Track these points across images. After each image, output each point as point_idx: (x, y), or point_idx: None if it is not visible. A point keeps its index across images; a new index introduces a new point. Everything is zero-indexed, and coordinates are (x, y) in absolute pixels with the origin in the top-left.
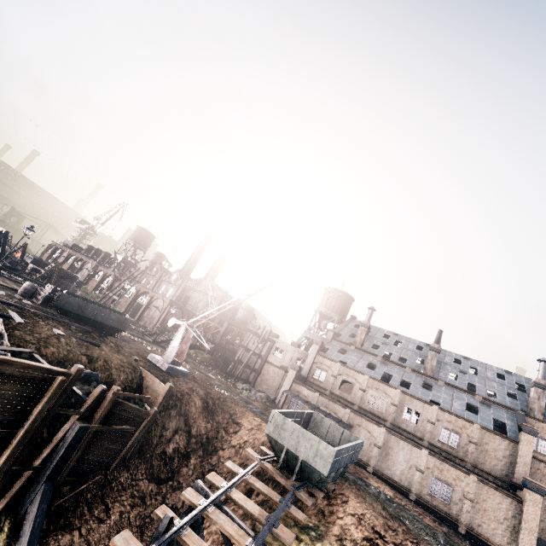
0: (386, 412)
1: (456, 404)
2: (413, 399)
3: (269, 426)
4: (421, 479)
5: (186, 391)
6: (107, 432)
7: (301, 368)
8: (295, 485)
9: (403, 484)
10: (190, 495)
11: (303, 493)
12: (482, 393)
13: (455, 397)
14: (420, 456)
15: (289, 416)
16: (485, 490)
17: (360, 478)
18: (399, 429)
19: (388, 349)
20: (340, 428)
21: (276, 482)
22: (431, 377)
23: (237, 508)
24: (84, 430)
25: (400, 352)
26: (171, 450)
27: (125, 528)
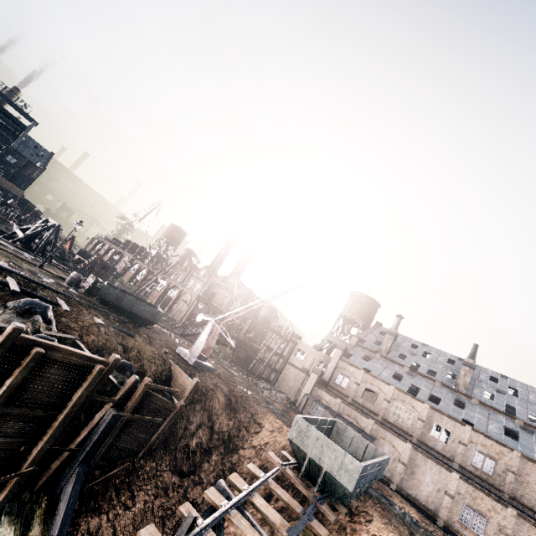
0: (412, 427)
1: (493, 427)
2: (443, 416)
3: (292, 431)
4: (451, 505)
5: (211, 386)
6: (137, 421)
7: (323, 372)
8: (317, 497)
9: (429, 507)
10: (213, 495)
11: (325, 506)
12: (523, 417)
13: (491, 418)
14: (449, 480)
15: (312, 423)
16: (526, 527)
17: (383, 495)
18: (426, 447)
19: (416, 360)
20: (365, 440)
21: (296, 490)
22: (463, 394)
23: (256, 512)
24: (117, 418)
25: (429, 364)
26: (194, 444)
27: (149, 517)
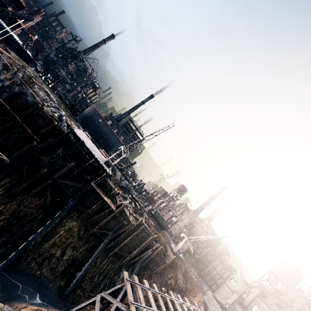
0: None
1: None
2: None
3: (205, 296)
4: None
5: (179, 264)
6: (155, 260)
7: (242, 296)
8: None
9: None
10: (171, 293)
11: None
12: None
13: None
14: None
15: (217, 302)
16: None
17: None
18: None
19: None
20: None
21: None
22: None
23: None
24: (152, 254)
25: None
26: (168, 283)
27: None
